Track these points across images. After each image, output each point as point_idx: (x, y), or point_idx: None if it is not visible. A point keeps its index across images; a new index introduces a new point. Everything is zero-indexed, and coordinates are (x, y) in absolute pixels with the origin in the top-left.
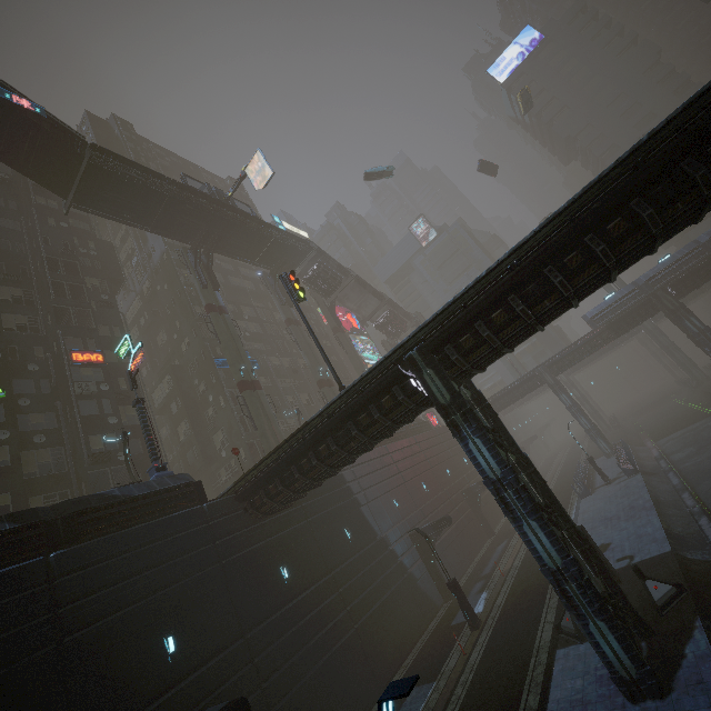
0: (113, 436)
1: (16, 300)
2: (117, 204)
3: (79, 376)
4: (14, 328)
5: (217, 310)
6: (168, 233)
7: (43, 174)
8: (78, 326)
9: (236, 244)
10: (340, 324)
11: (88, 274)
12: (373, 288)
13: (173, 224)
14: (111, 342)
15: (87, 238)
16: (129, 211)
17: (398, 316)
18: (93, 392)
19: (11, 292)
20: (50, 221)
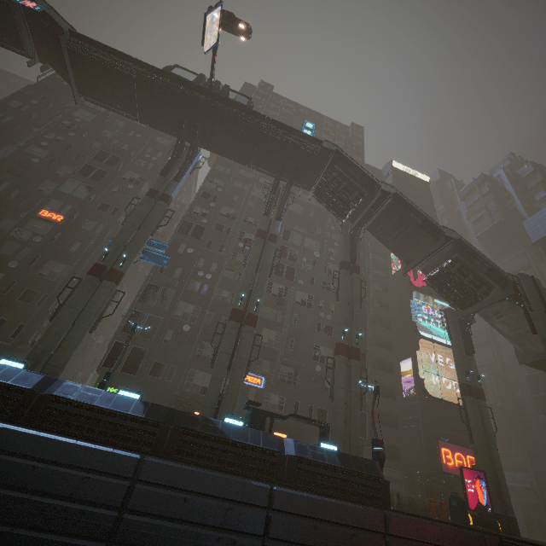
0: (2, 276)
1: (66, 175)
2: (105, 93)
3: (32, 226)
4: (44, 190)
5: (154, 195)
6: (156, 125)
7: (64, 72)
8: (73, 195)
9: (222, 139)
10: (353, 260)
11: (135, 171)
12: (423, 215)
13: (155, 114)
14: (101, 216)
15: (161, 150)
16: (116, 100)
17: (472, 271)
18: (23, 239)
19: (68, 171)
20: (131, 133)
